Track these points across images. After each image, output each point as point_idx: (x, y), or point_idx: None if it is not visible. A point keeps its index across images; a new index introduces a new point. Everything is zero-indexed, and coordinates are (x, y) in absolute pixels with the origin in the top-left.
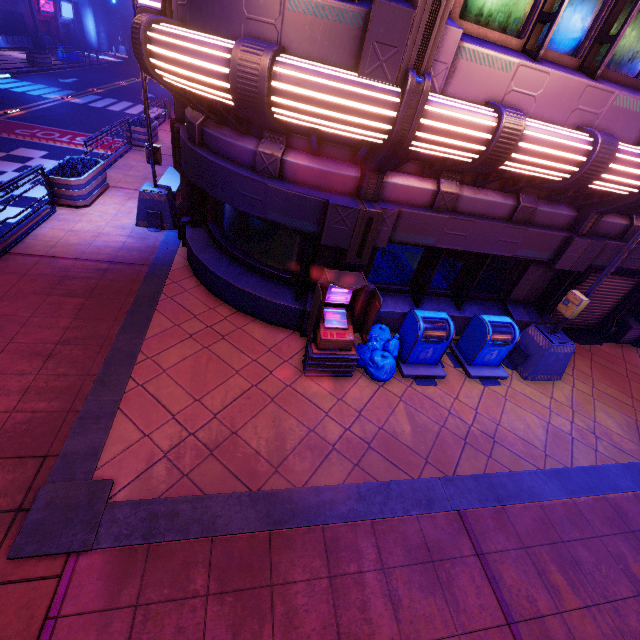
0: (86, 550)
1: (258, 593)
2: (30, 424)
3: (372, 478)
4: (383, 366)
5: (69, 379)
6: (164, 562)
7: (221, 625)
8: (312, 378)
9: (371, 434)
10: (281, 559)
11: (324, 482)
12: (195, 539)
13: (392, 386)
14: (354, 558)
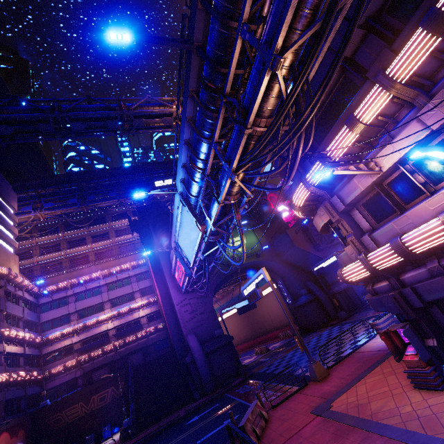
0: (319, 415)
1: (339, 437)
2: (328, 392)
3: (405, 427)
4: None
5: (342, 384)
6: (329, 423)
7: (328, 438)
8: (419, 390)
9: (424, 414)
10: (351, 433)
11: (383, 422)
12: (337, 422)
13: None
14: (370, 443)
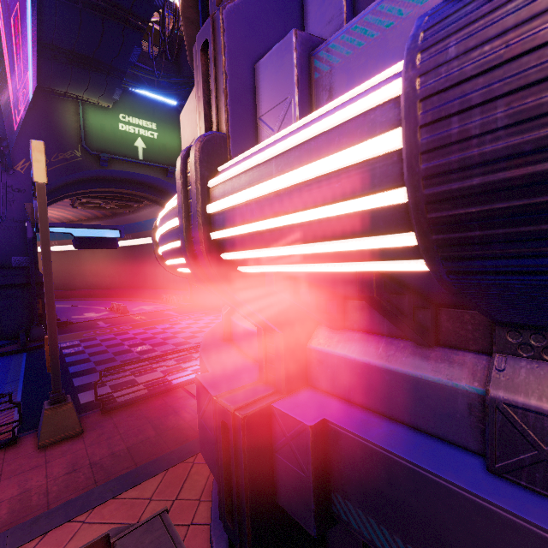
0: None
1: None
2: None
3: None
4: None
5: (42, 500)
6: None
7: None
8: None
9: None
10: None
11: None
12: None
13: None
14: None
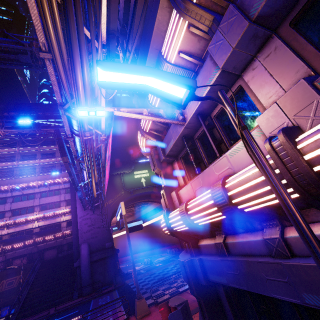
0: None
1: None
2: None
3: None
4: None
5: None
6: None
7: None
8: None
9: None
10: None
11: None
12: None
13: None
14: None
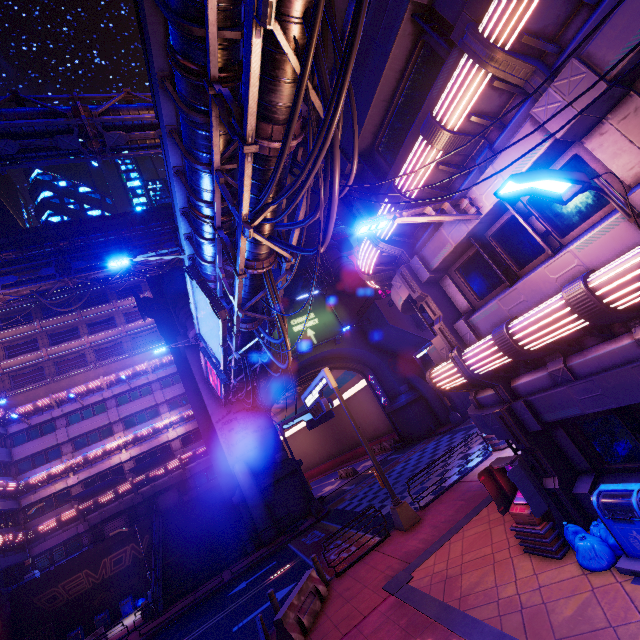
0: (392, 594)
1: (410, 637)
2: (413, 551)
3: (500, 627)
4: (577, 548)
5: (433, 537)
6: (402, 609)
7: (395, 638)
8: (531, 555)
9: (531, 603)
10: (426, 632)
11: (473, 614)
12: (413, 608)
13: (596, 577)
14: None
